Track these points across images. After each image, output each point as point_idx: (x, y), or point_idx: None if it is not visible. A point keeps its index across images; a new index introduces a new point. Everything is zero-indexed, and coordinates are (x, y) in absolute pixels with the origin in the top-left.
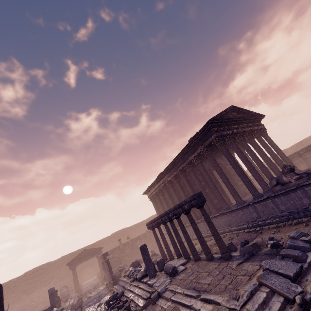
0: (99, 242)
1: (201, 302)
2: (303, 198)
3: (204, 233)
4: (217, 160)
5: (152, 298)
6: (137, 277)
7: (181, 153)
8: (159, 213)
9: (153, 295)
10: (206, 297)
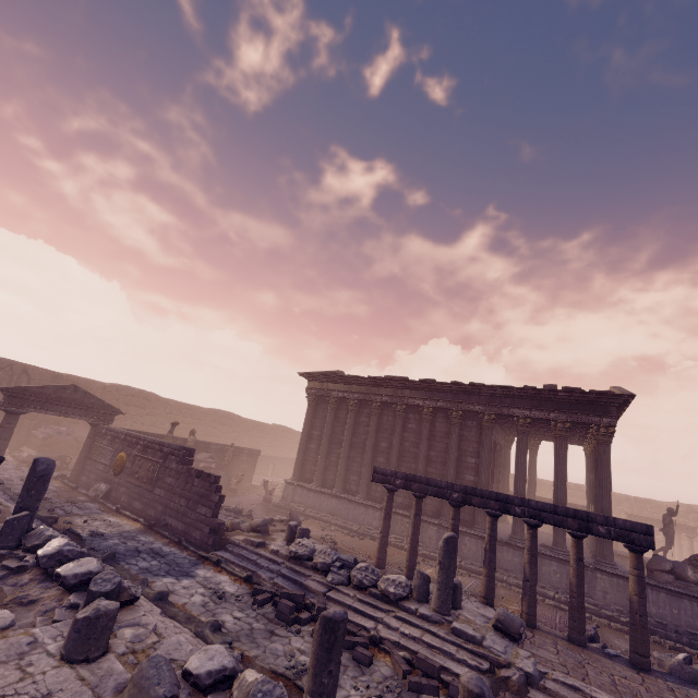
0: (75, 381)
1: None
2: None
3: (425, 547)
4: (500, 435)
5: (517, 680)
6: (392, 590)
7: (508, 389)
8: (308, 436)
9: (516, 673)
10: None
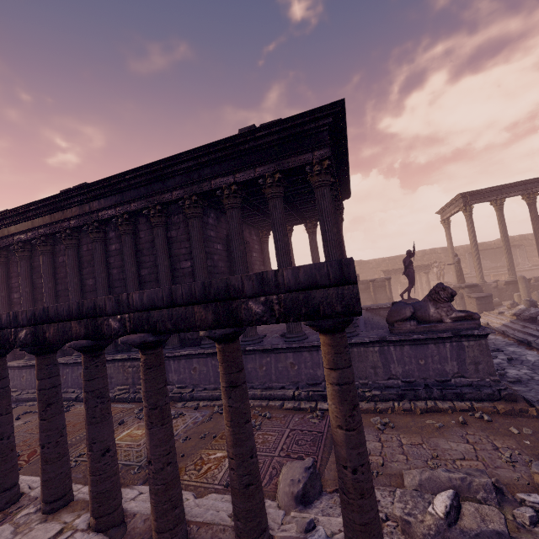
0: None
1: None
2: (450, 359)
3: None
4: (244, 230)
5: None
6: None
7: (198, 153)
8: (9, 303)
9: None
10: None
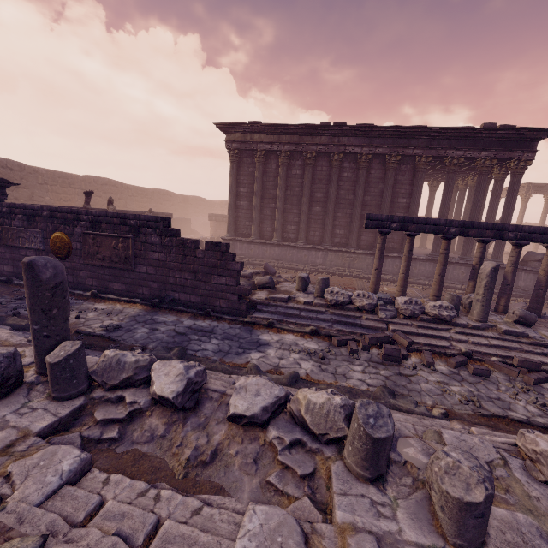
0: None
1: None
2: None
3: (364, 272)
4: None
5: None
6: (447, 314)
7: (451, 130)
8: (236, 194)
9: None
10: None
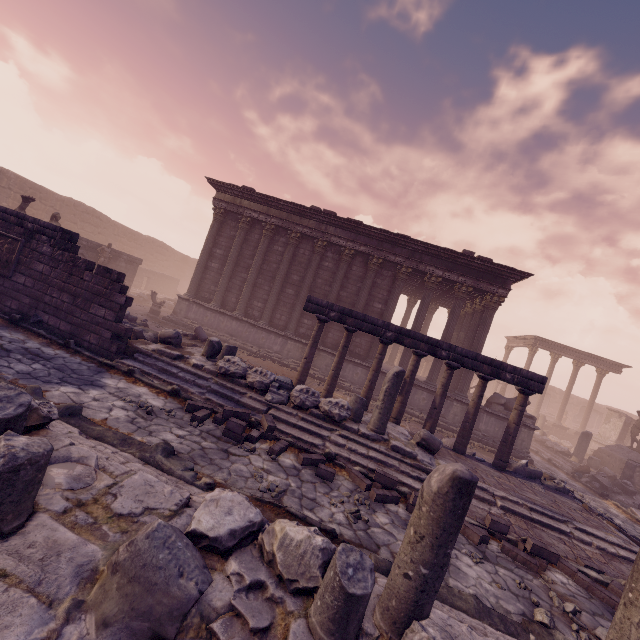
0: None
1: (581, 533)
2: None
3: (321, 373)
4: None
5: None
6: (337, 412)
7: (432, 248)
8: (210, 254)
9: None
10: (587, 529)
